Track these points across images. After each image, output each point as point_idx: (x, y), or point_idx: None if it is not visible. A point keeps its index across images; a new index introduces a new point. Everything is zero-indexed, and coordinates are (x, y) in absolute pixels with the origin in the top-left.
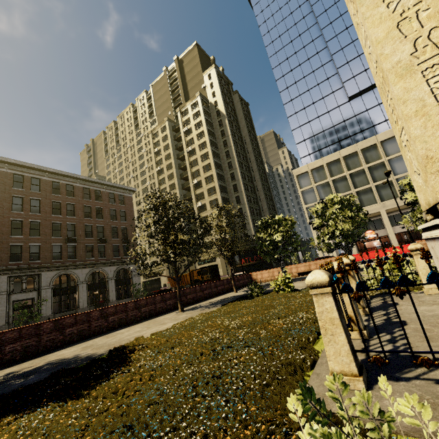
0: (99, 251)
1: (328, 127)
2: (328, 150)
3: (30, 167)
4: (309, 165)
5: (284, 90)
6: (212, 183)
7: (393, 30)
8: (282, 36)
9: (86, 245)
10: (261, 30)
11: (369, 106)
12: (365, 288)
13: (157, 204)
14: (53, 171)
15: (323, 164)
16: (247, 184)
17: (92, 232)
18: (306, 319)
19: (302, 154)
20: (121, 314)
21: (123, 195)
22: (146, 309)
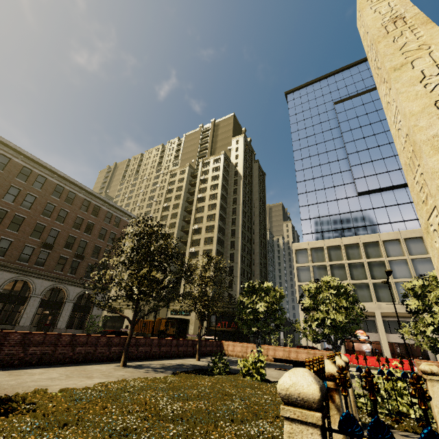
0: (72, 266)
1: (334, 213)
2: (330, 234)
3: (43, 165)
4: (309, 243)
5: (300, 170)
6: (211, 233)
7: (430, 106)
8: (307, 129)
9: (60, 255)
10: (291, 119)
11: (375, 205)
12: (387, 438)
13: (143, 231)
14: (63, 175)
15: (324, 246)
16: (245, 245)
17: (73, 245)
18: (268, 436)
19: (305, 231)
20: (48, 347)
21: (121, 218)
22: (82, 349)
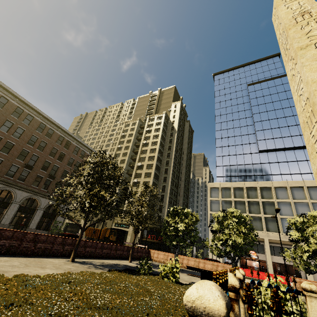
0: (45, 183)
1: (241, 163)
2: (237, 178)
3: (32, 107)
4: (221, 183)
5: (219, 130)
6: (150, 169)
7: None
8: (227, 101)
9: (37, 175)
10: (215, 93)
11: (271, 161)
12: None
13: (98, 161)
14: (46, 116)
15: (231, 186)
16: (174, 180)
17: (48, 168)
18: None
19: (218, 174)
20: (15, 241)
21: (85, 152)
22: (42, 245)
